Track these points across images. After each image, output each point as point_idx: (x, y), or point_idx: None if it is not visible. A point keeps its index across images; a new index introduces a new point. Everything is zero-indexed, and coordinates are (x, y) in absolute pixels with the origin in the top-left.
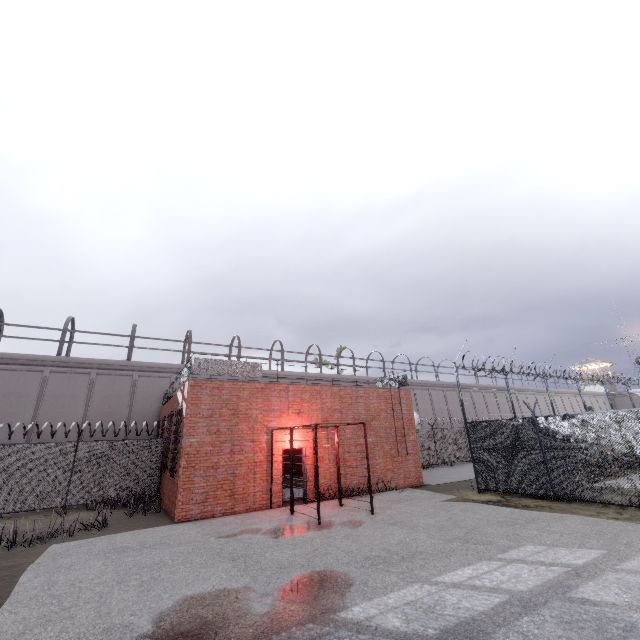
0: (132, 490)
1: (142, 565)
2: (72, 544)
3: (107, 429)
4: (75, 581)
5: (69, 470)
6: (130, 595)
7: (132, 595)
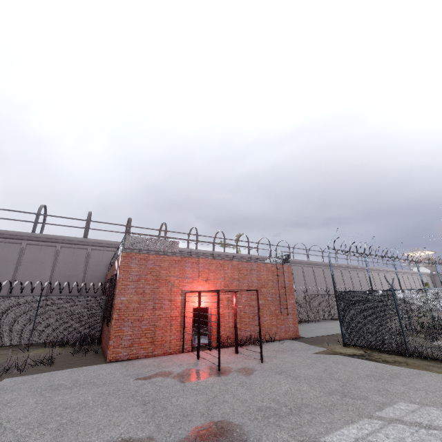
0: (81, 333)
1: (67, 405)
2: (20, 379)
3: (63, 287)
4: (4, 420)
5: (33, 317)
6: (44, 441)
7: (46, 441)
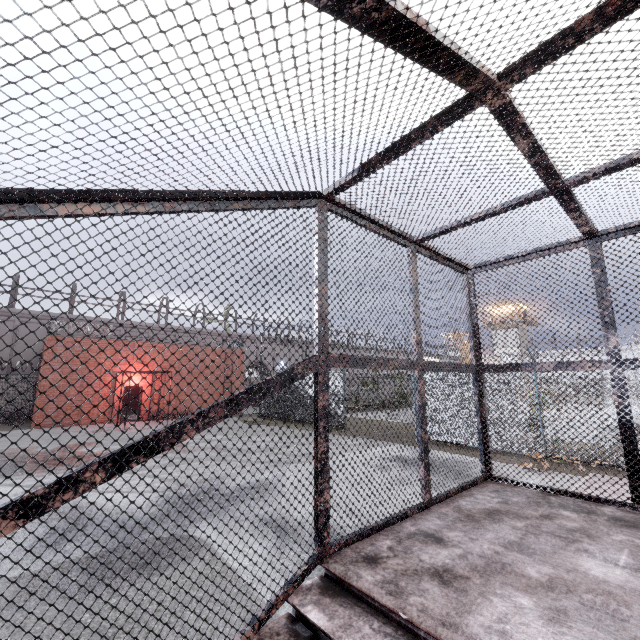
0: (7, 411)
1: None
2: None
3: None
4: None
5: None
6: None
7: None
